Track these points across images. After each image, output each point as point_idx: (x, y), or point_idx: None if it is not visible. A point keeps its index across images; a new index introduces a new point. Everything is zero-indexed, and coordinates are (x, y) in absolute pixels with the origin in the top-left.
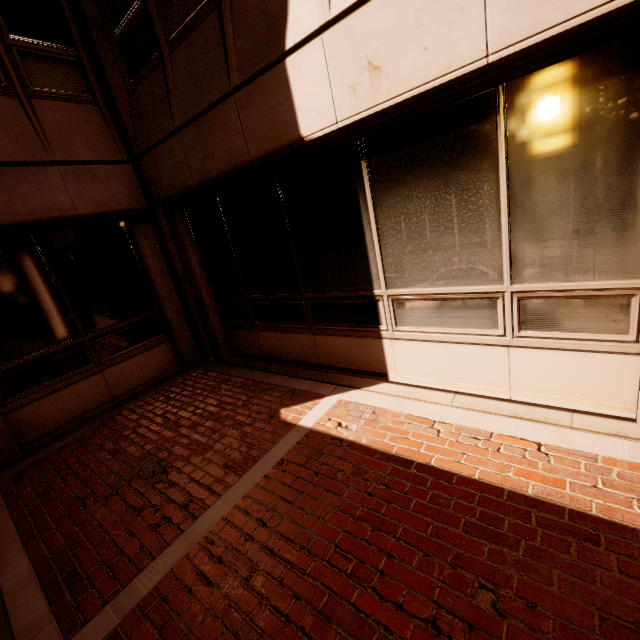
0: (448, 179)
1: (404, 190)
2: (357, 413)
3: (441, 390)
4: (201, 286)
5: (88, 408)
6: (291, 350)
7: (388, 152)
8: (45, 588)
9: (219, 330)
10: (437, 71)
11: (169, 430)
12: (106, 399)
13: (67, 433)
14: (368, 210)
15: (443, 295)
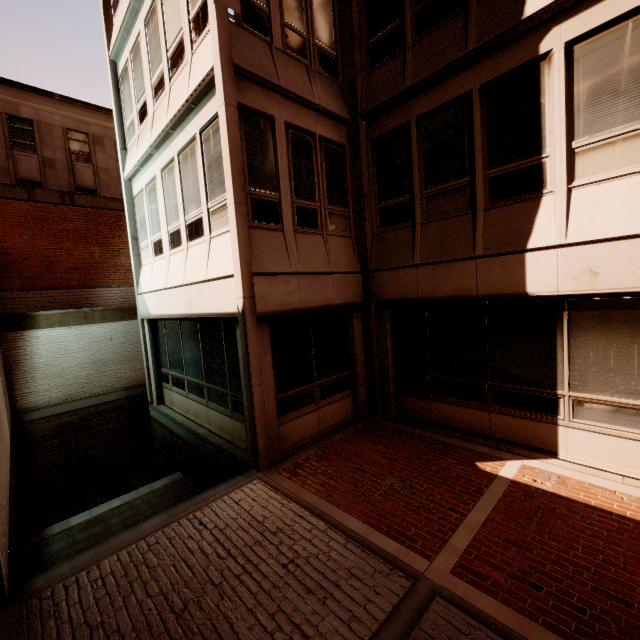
0: (632, 335)
1: (596, 334)
2: (545, 475)
3: (609, 472)
4: (389, 360)
5: (307, 434)
6: (462, 420)
7: (587, 311)
8: (387, 535)
9: (392, 394)
10: (639, 284)
11: (389, 461)
12: (316, 430)
13: (300, 449)
14: (563, 339)
15: (619, 404)
